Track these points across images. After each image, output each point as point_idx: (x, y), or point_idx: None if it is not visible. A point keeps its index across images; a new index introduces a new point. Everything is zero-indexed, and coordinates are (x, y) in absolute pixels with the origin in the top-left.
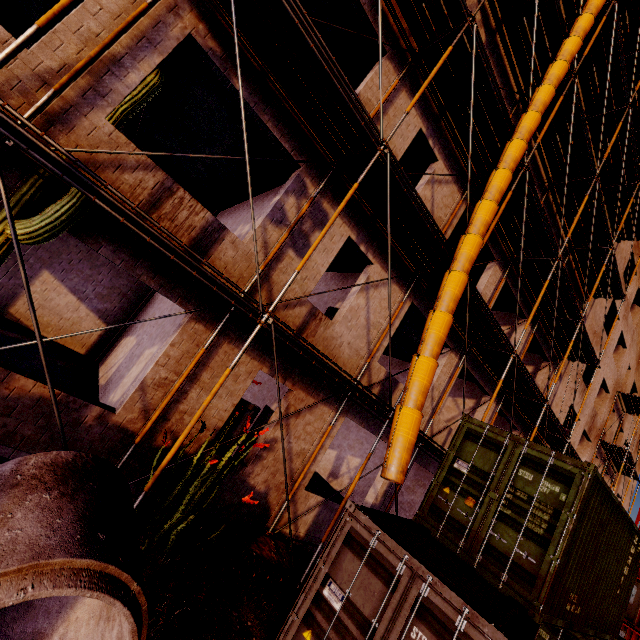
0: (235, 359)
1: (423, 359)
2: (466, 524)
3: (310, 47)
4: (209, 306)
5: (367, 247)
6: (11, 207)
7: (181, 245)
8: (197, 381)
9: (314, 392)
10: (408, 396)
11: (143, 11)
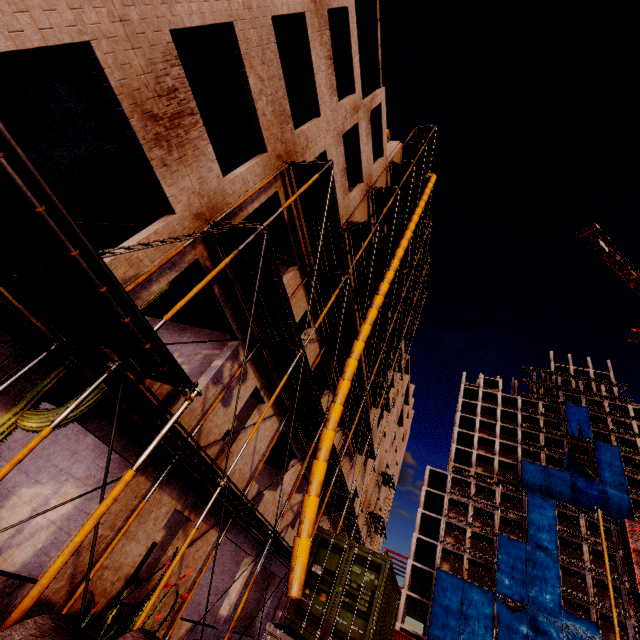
0: (201, 519)
1: (313, 498)
2: (321, 616)
3: (282, 302)
4: (158, 460)
5: (265, 392)
6: (30, 398)
7: (194, 441)
8: (125, 532)
9: (208, 518)
10: (304, 528)
11: (180, 251)
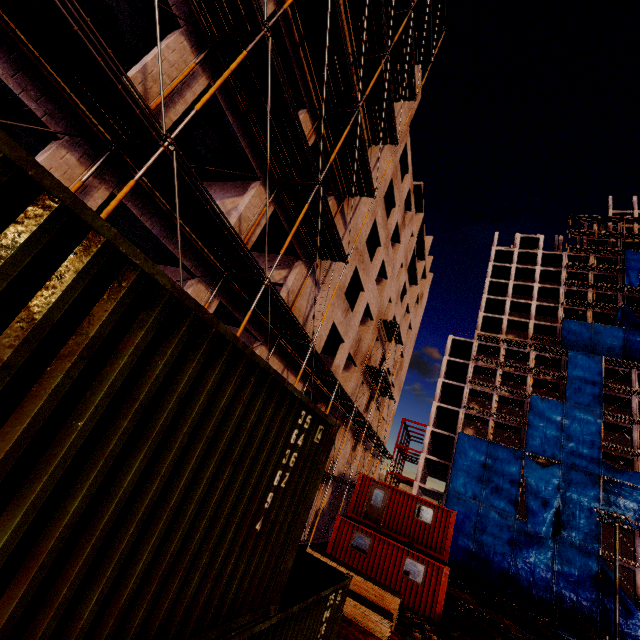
0: None
1: None
2: None
3: None
4: None
5: None
6: None
7: None
8: None
9: None
10: None
11: None
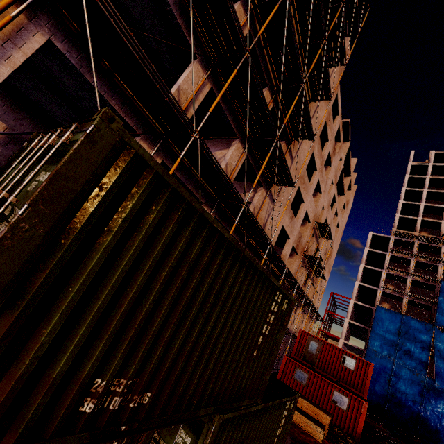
0: None
1: None
2: None
3: None
4: None
5: None
6: None
7: None
8: None
9: None
10: None
11: None
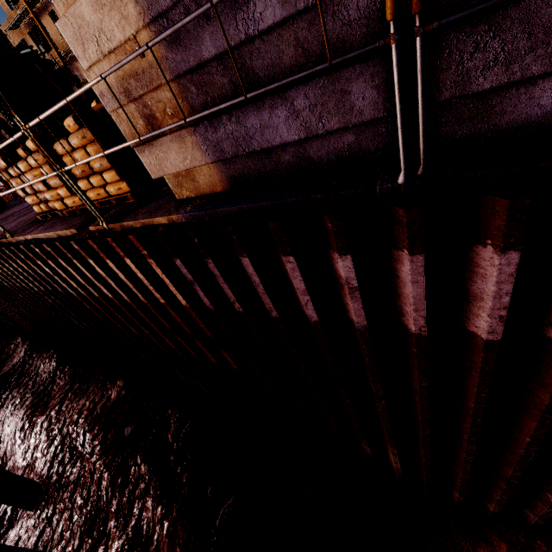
0: None
1: None
2: None
3: None
4: None
5: None
6: None
7: None
8: None
9: None
10: None
11: None
